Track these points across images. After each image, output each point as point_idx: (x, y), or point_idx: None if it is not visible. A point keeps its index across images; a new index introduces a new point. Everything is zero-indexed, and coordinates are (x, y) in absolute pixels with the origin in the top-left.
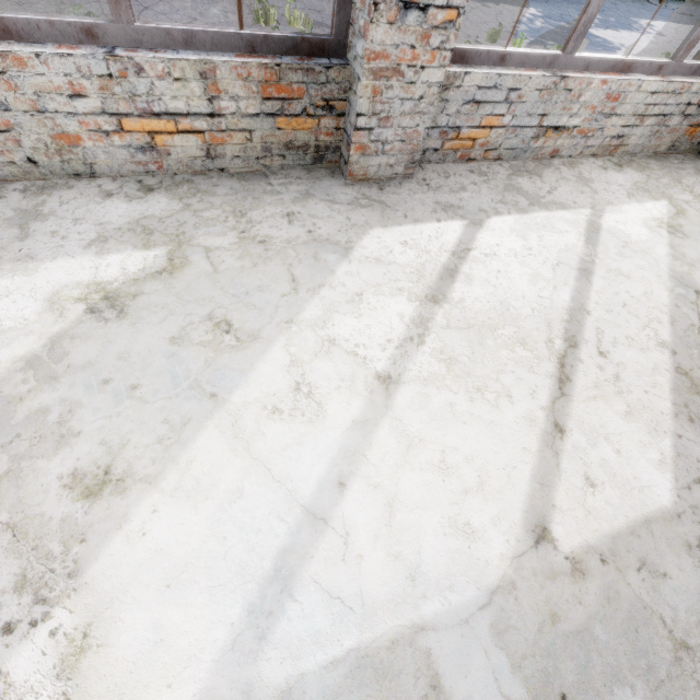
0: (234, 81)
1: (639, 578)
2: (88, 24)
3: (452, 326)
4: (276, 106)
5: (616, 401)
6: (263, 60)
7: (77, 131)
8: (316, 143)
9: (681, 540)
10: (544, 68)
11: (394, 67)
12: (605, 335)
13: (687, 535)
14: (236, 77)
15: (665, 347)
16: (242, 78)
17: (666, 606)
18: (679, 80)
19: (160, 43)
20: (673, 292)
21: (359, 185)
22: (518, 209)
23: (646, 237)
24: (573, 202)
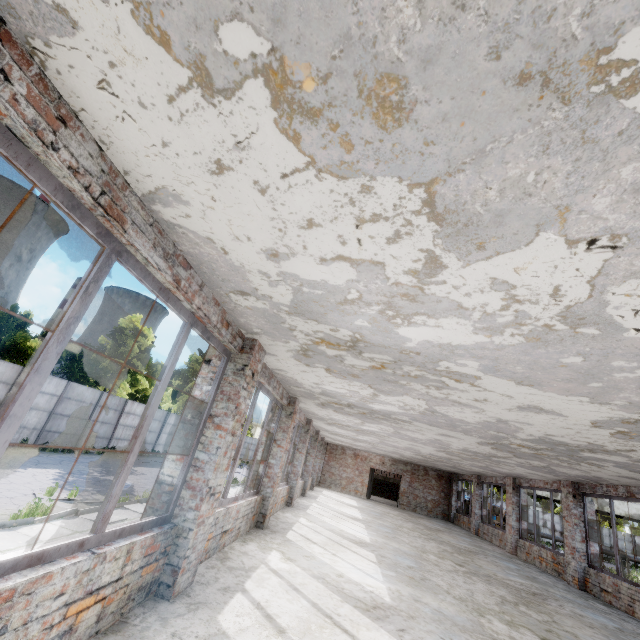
0: (138, 550)
1: None
2: (84, 538)
3: (301, 637)
4: (146, 560)
5: (362, 627)
6: (151, 533)
7: (33, 635)
8: (151, 580)
9: None
10: (220, 506)
11: (203, 519)
12: (330, 608)
13: None
14: (140, 547)
15: (343, 601)
16: (142, 547)
17: None
18: (249, 499)
19: (108, 539)
20: (320, 582)
21: (178, 599)
22: (246, 576)
23: (289, 566)
24: (255, 564)
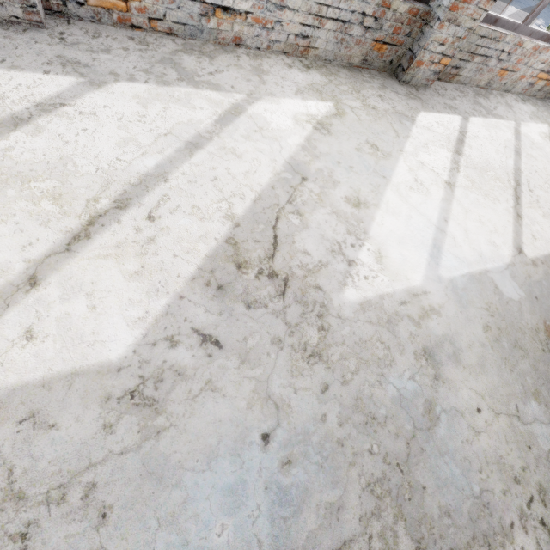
0: None
1: (15, 429)
2: None
3: None
4: None
5: (131, 262)
6: None
7: None
8: None
9: (103, 393)
10: None
11: None
12: (169, 202)
13: (115, 388)
14: None
15: (231, 219)
16: None
17: (28, 457)
18: None
19: None
20: (278, 175)
21: None
22: (161, 80)
23: (287, 128)
24: (231, 86)
